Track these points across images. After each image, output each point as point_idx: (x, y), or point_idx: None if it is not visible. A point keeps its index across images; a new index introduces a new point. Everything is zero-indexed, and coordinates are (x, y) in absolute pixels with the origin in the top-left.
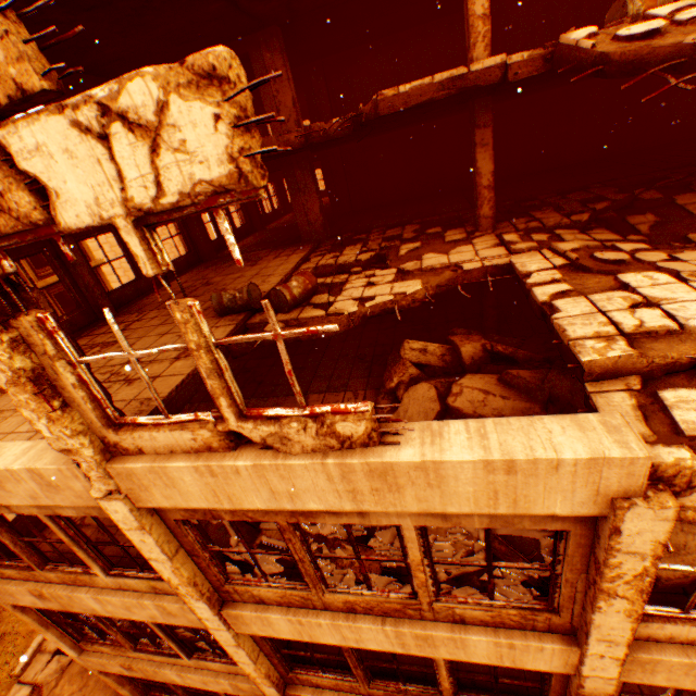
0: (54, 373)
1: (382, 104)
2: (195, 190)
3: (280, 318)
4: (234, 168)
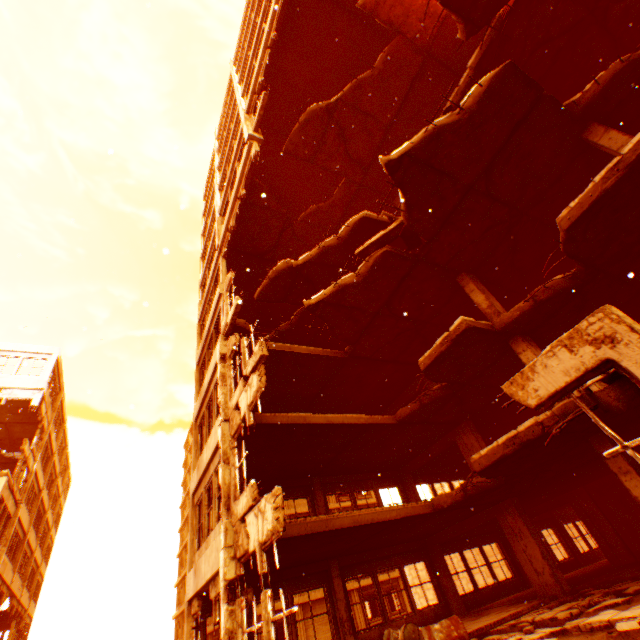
0: (237, 636)
1: (474, 463)
2: (268, 533)
3: None
4: (273, 523)
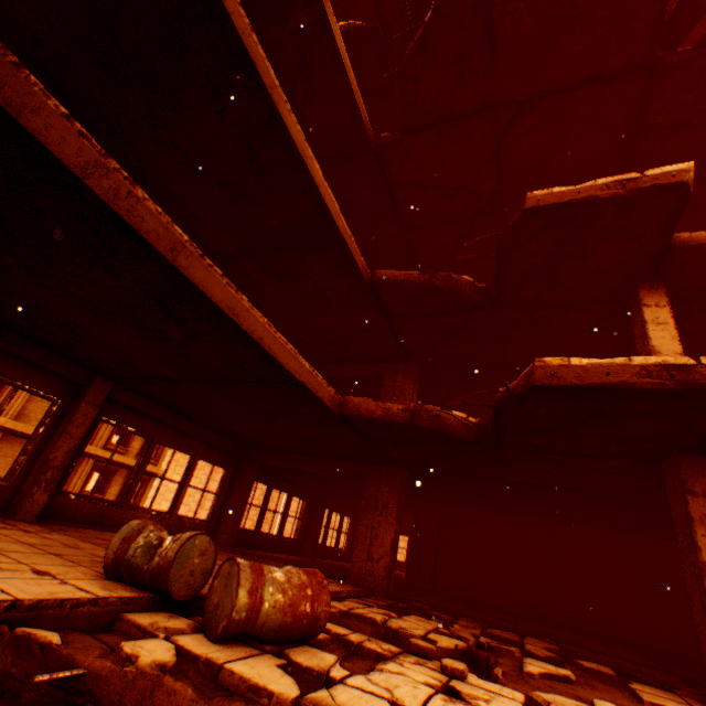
0: None
1: (539, 370)
2: None
3: (190, 638)
4: None
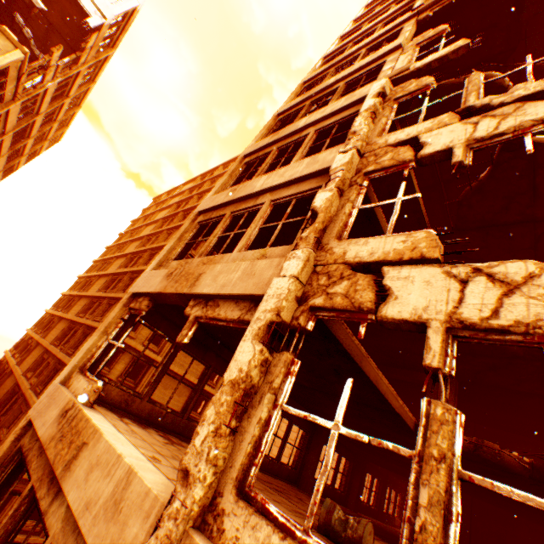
0: (258, 400)
1: None
2: (535, 322)
3: None
4: None
